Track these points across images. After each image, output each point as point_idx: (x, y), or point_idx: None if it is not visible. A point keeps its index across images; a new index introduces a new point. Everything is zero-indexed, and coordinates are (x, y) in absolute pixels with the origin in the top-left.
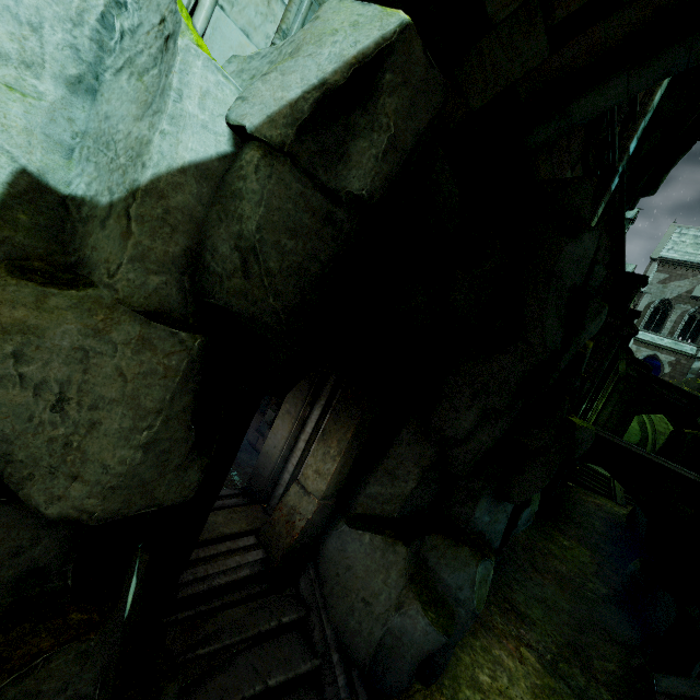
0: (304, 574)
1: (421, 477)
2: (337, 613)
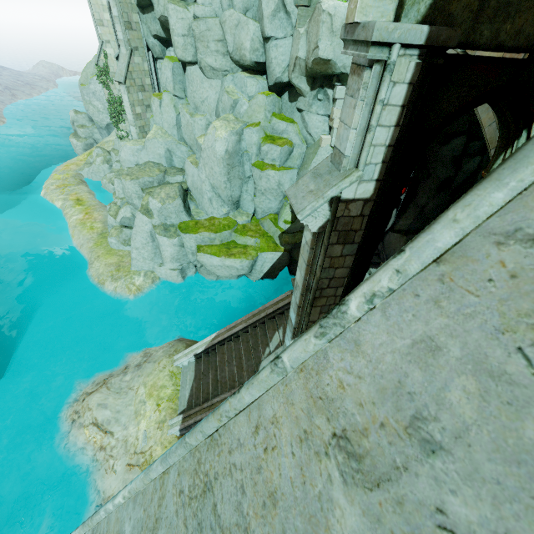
0: (379, 245)
1: (414, 218)
2: (387, 252)
